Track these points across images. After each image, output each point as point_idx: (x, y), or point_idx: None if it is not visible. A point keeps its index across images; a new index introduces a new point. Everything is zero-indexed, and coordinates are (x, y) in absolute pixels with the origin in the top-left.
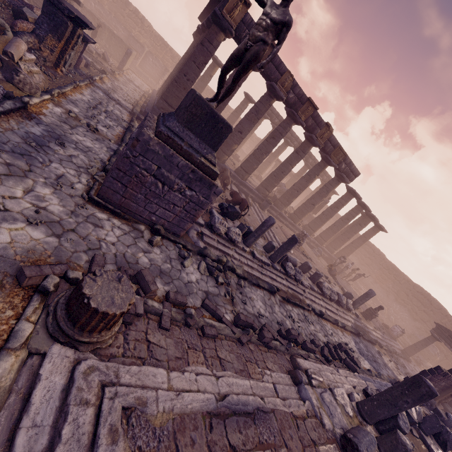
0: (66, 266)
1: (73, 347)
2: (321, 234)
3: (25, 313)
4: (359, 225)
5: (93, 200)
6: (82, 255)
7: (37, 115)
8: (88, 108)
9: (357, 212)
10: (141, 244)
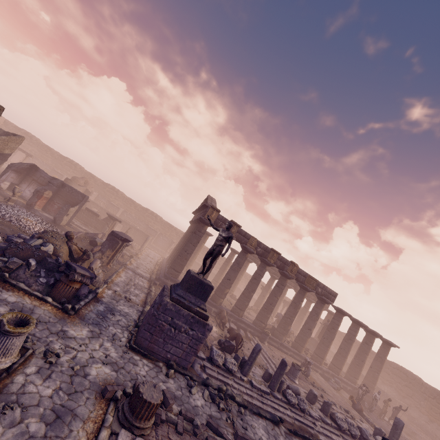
0: (123, 387)
1: (131, 431)
2: (332, 361)
3: (108, 410)
4: (365, 344)
5: (132, 347)
6: (129, 383)
7: (101, 298)
8: (124, 285)
9: (355, 330)
10: (161, 376)
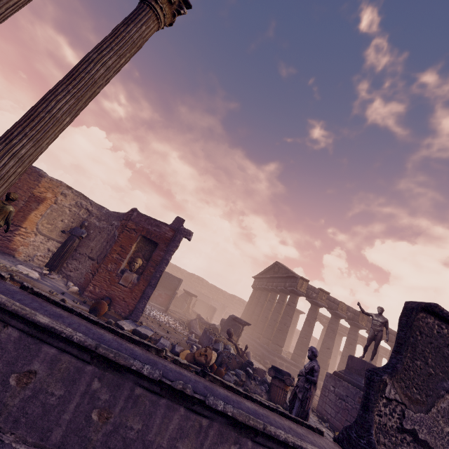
0: None
1: None
2: None
3: None
4: None
5: None
6: None
7: None
8: None
9: None
10: None
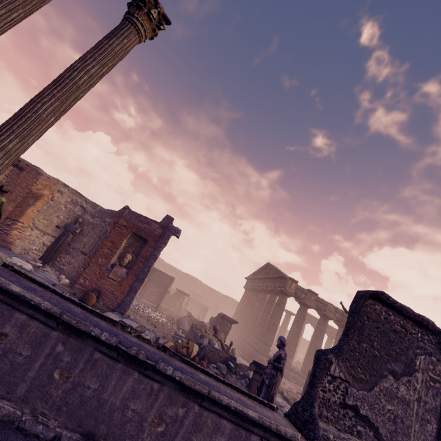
0: None
1: None
2: None
3: None
4: None
5: None
6: None
7: None
8: None
9: None
10: None
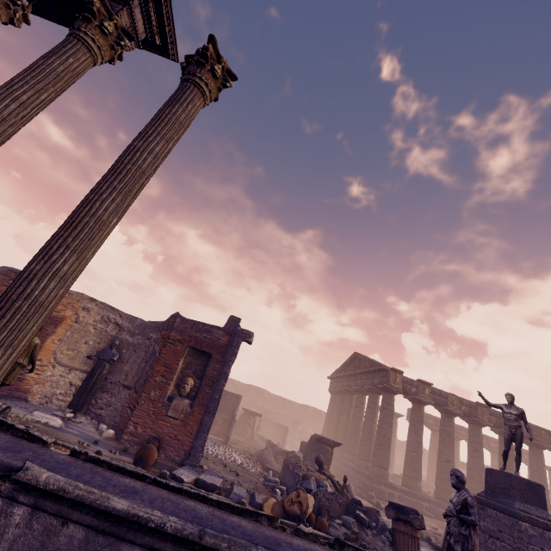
0: None
1: None
2: None
3: None
4: None
5: None
6: None
7: None
8: None
9: None
10: None
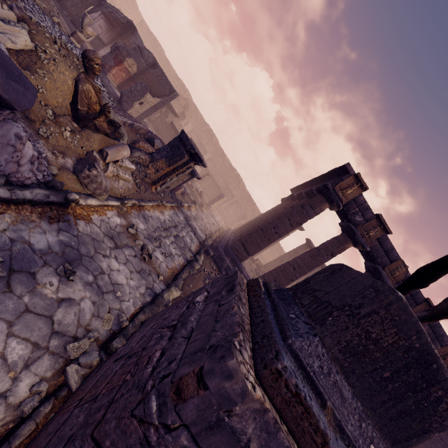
0: None
1: None
2: None
3: None
4: None
5: None
6: None
7: (75, 218)
8: (159, 227)
9: None
10: None
